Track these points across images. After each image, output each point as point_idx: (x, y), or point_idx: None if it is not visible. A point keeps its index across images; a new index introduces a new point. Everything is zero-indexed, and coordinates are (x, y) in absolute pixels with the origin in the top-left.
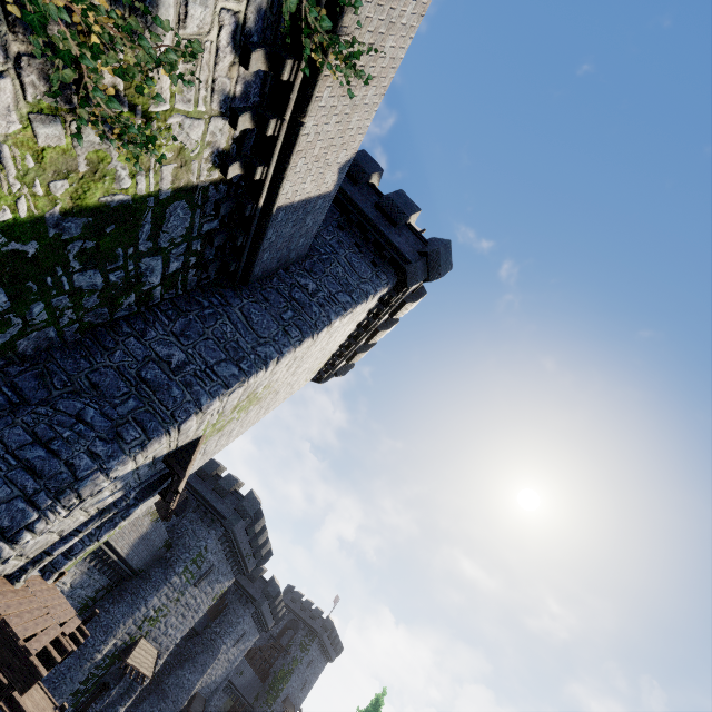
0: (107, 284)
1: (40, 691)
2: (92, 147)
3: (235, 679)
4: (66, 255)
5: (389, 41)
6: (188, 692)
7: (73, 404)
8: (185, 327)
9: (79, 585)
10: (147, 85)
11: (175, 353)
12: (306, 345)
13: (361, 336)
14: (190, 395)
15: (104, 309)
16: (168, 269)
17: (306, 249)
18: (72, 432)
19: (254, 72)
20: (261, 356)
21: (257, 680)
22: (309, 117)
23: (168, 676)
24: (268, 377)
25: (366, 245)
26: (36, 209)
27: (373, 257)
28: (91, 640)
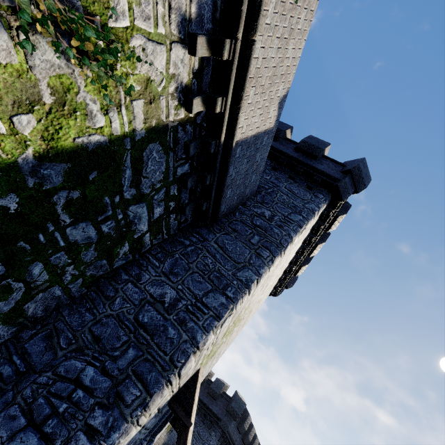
0: (101, 235)
1: None
2: (53, 70)
3: None
4: (53, 208)
5: None
6: None
7: (74, 365)
8: (172, 266)
9: None
10: None
11: (166, 291)
12: (276, 263)
13: (305, 251)
14: (185, 333)
15: (102, 261)
16: (153, 216)
17: (256, 186)
18: (70, 403)
19: None
20: (243, 280)
21: None
22: (258, 37)
23: None
24: (249, 300)
25: (297, 176)
26: (4, 153)
27: (306, 184)
28: None
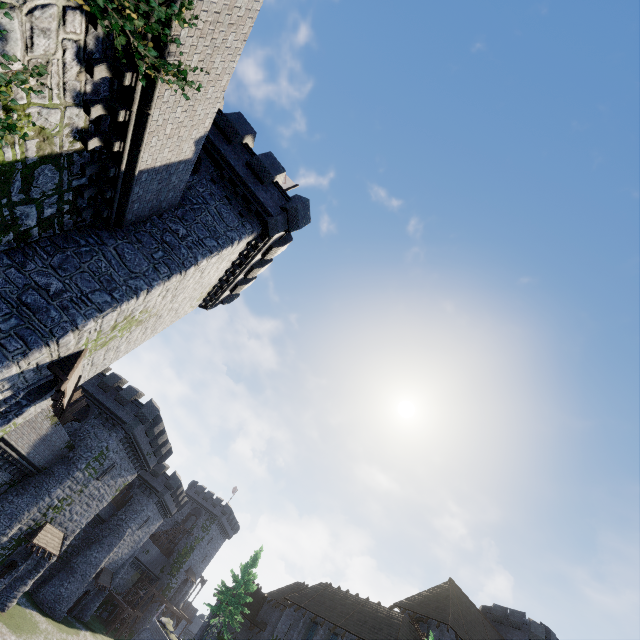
0: None
1: None
2: None
3: (141, 556)
4: None
5: (219, 58)
6: (96, 567)
7: None
8: (62, 261)
9: None
10: (3, 94)
11: (53, 282)
12: (175, 280)
13: (237, 272)
14: (67, 316)
15: None
16: (43, 214)
17: (177, 200)
18: None
19: (101, 77)
20: (133, 288)
21: (162, 556)
22: (155, 109)
23: (76, 557)
24: (142, 304)
25: (236, 198)
26: None
27: (241, 209)
28: None
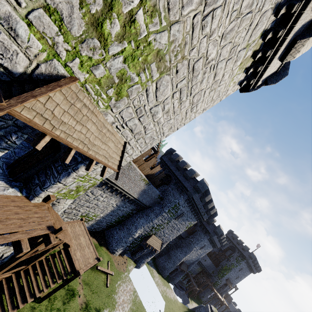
0: None
1: (91, 248)
2: None
3: (202, 261)
4: None
5: None
6: (179, 260)
7: None
8: None
9: (121, 206)
10: None
11: None
12: None
13: None
14: None
15: None
16: None
17: None
18: None
19: None
20: None
21: (213, 265)
22: None
23: (171, 250)
24: None
25: None
26: None
27: None
28: (131, 229)
